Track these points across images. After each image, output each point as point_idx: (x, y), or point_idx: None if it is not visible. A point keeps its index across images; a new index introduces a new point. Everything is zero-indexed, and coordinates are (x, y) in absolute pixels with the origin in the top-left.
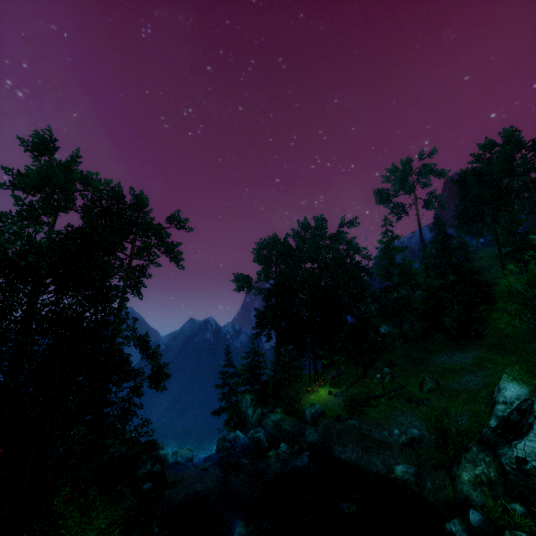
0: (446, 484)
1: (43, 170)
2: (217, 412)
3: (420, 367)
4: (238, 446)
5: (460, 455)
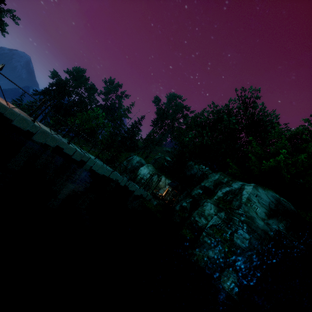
0: None
1: None
2: None
3: None
4: None
5: None
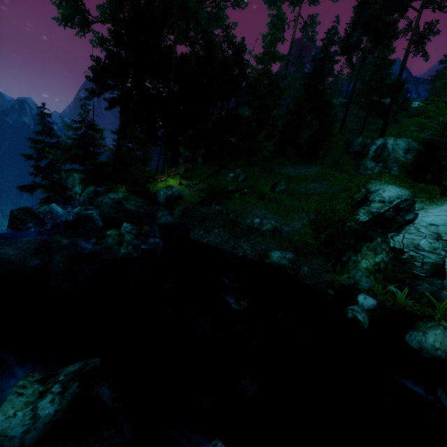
0: (327, 269)
1: None
2: (28, 188)
3: (269, 173)
4: (53, 224)
5: (358, 244)
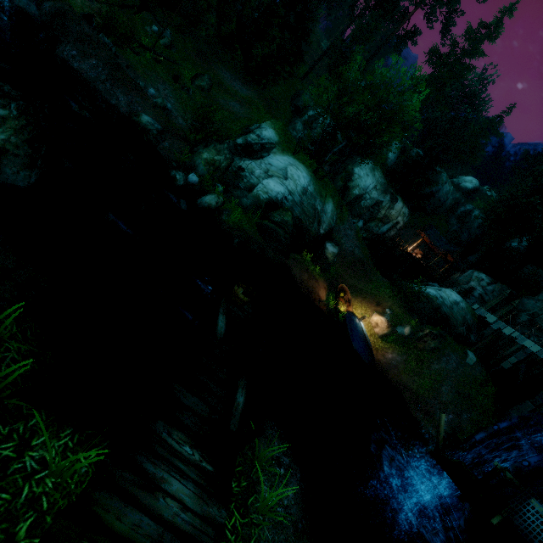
0: (183, 152)
1: None
2: None
3: (202, 62)
4: None
5: (212, 142)
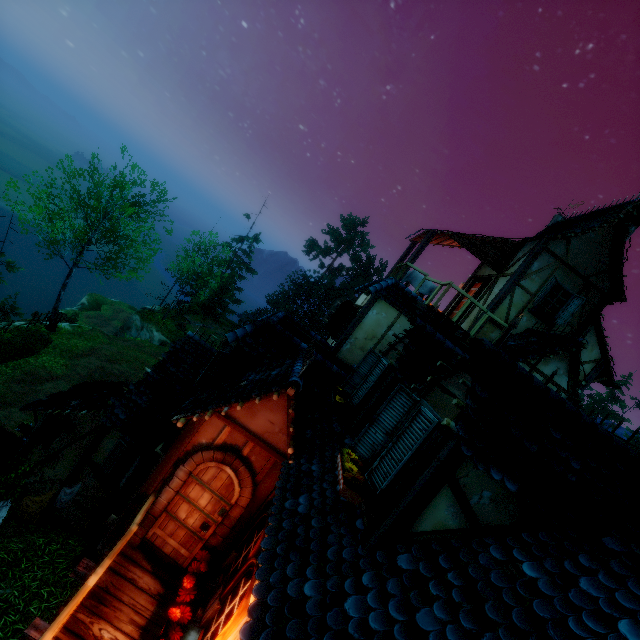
0: None
1: (342, 238)
2: None
3: None
4: None
5: None
